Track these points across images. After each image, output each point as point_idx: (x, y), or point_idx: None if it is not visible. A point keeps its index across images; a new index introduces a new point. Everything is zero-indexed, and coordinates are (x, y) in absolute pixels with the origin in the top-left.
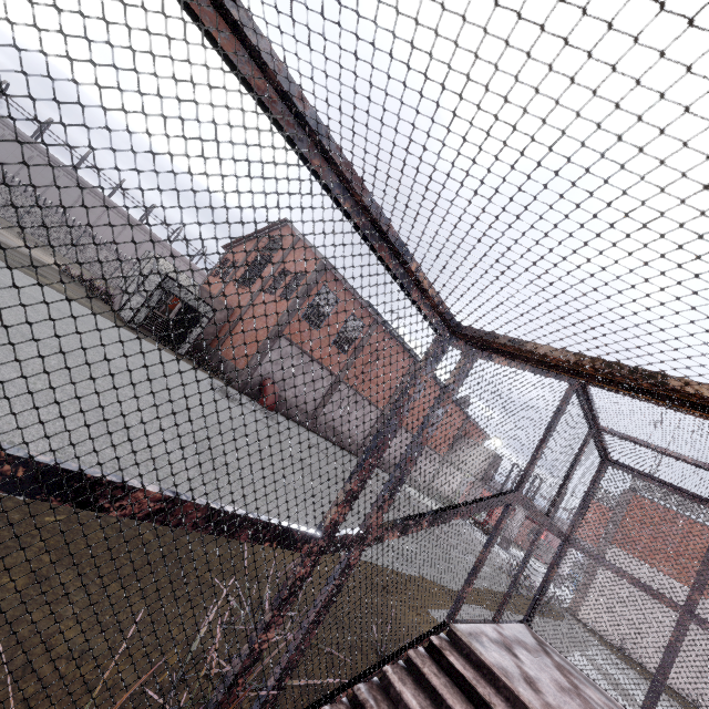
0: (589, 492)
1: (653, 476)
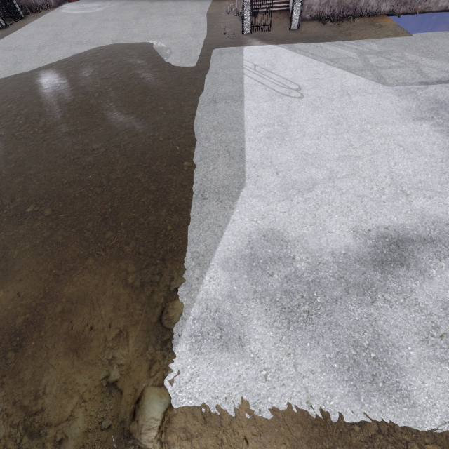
0: None
1: None
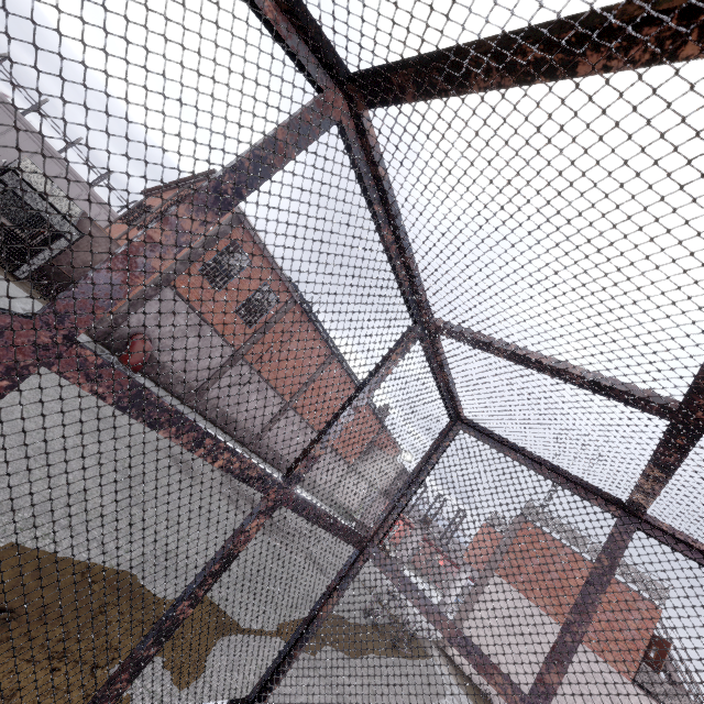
0: (422, 468)
1: (519, 448)
